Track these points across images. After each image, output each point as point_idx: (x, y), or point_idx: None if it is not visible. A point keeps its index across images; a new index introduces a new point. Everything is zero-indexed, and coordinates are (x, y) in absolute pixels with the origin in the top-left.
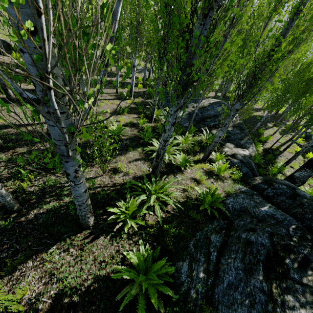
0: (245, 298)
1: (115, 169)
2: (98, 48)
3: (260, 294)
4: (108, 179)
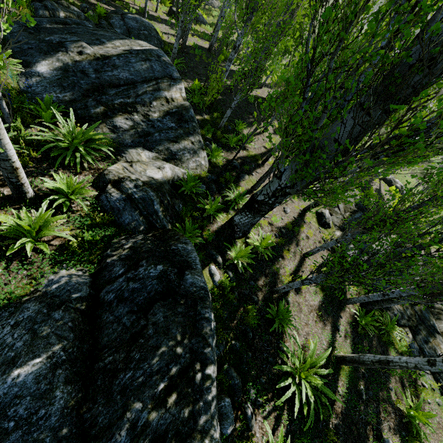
0: None
1: None
2: None
3: None
4: None
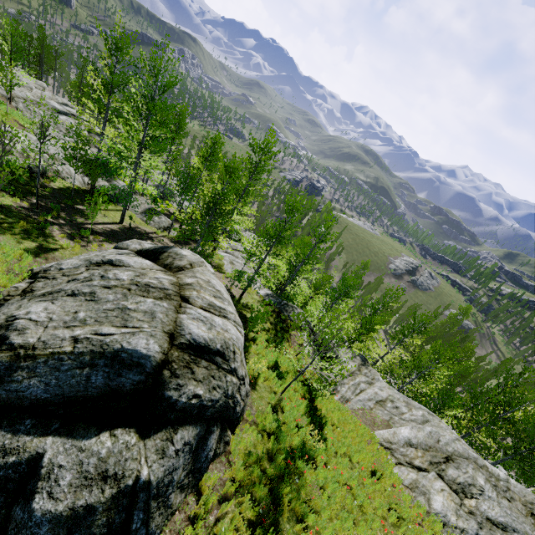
0: None
1: None
2: None
3: None
4: None
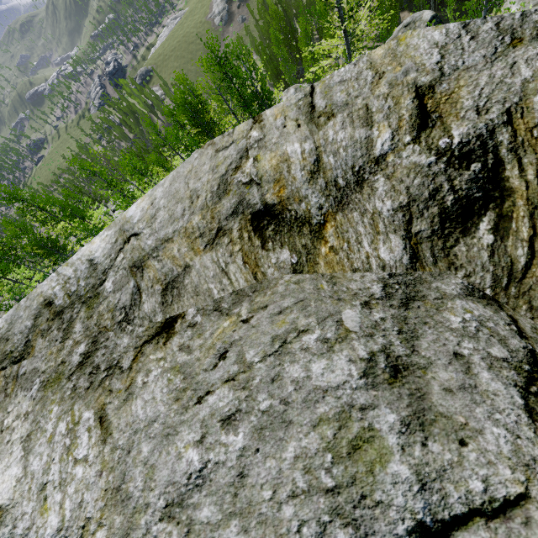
0: None
1: None
2: None
3: None
4: None
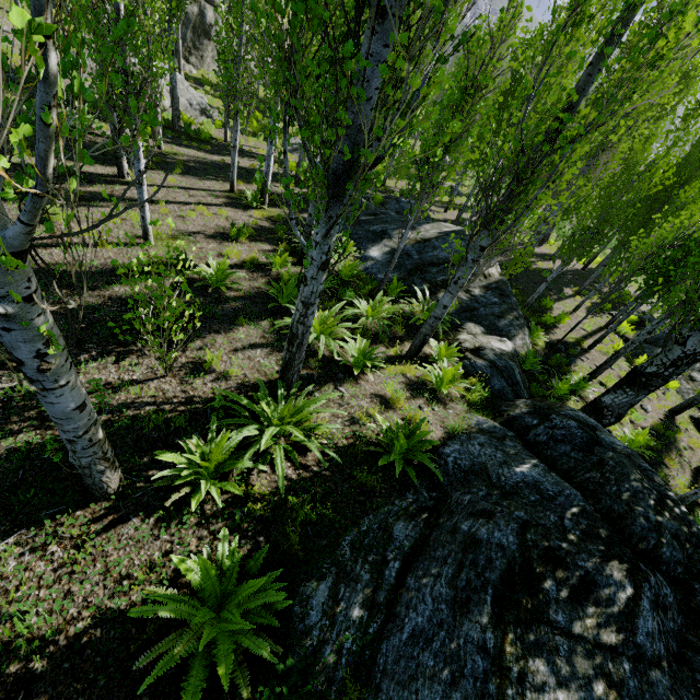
0: (443, 665)
1: (197, 365)
2: (202, 87)
3: (477, 657)
4: (177, 387)
